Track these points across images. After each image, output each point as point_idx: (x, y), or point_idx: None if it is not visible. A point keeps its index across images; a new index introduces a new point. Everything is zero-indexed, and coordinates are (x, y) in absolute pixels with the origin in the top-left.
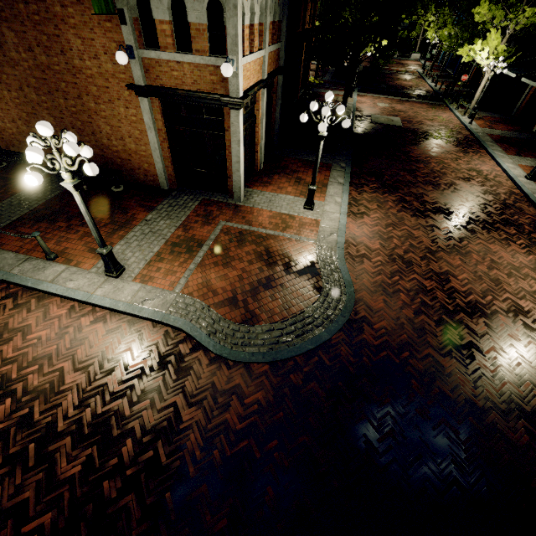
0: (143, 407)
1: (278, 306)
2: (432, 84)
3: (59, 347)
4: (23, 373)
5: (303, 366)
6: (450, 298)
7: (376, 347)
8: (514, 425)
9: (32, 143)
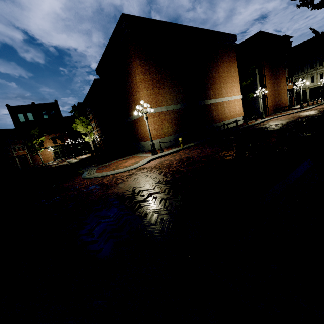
0: None
1: None
2: None
3: None
4: None
5: None
6: None
7: None
8: None
9: None
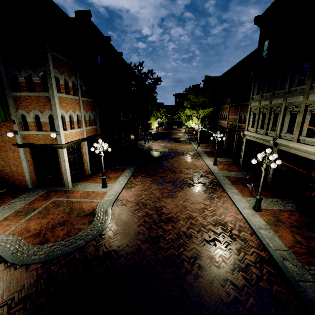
0: None
1: (64, 233)
2: (187, 136)
3: None
4: None
5: (62, 261)
6: (159, 217)
7: (109, 244)
8: (167, 270)
9: None
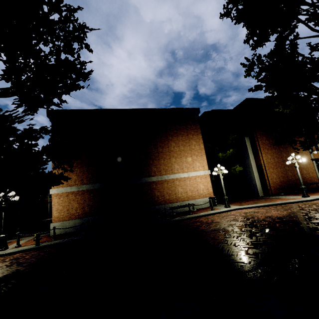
0: None
1: None
2: None
3: None
4: None
5: None
6: None
7: None
8: None
9: None
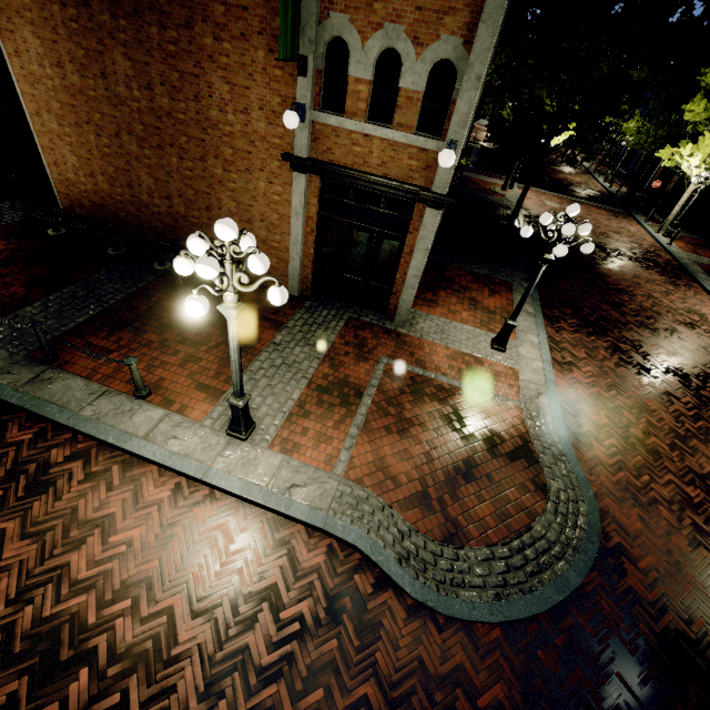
0: (314, 704)
1: (491, 514)
2: (605, 183)
3: (162, 565)
4: (106, 615)
5: (553, 634)
6: None
7: (652, 604)
8: None
9: (196, 246)
